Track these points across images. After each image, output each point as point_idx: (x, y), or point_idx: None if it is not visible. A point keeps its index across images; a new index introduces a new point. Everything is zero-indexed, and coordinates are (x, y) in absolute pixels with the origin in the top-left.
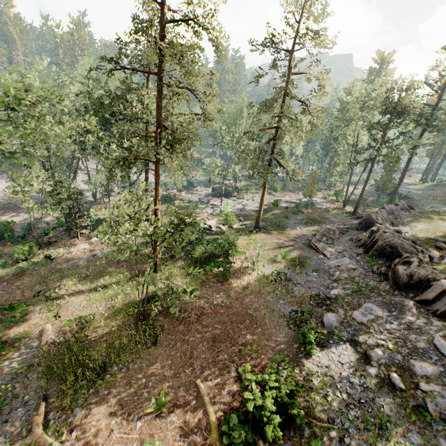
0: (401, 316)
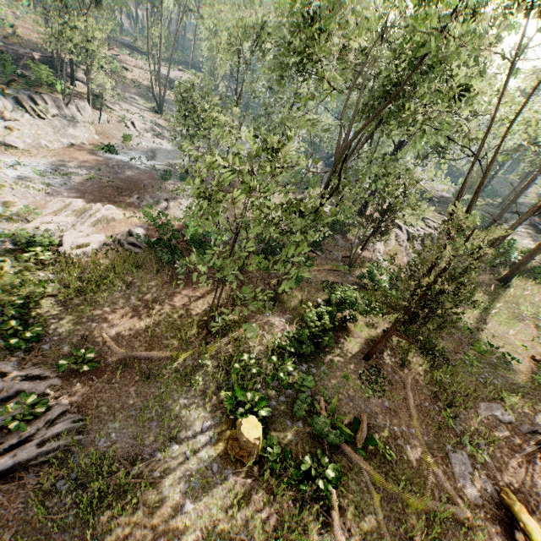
0: None
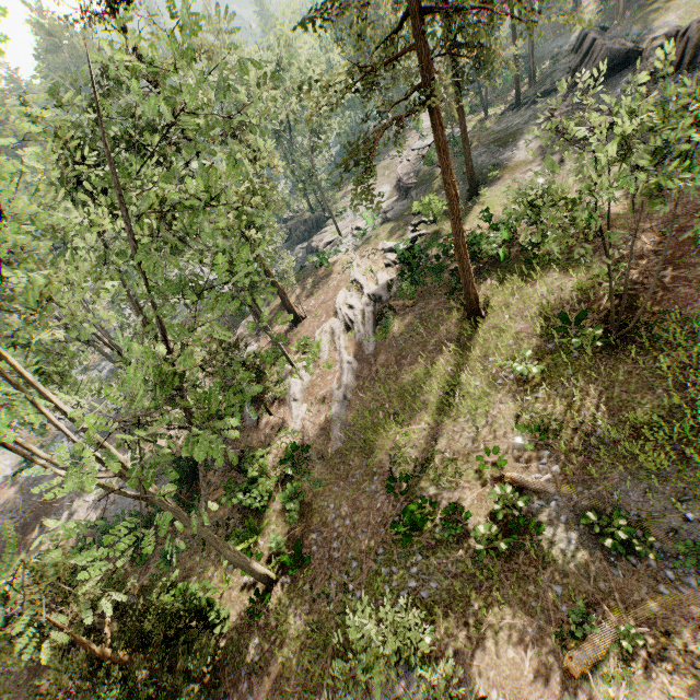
0: None
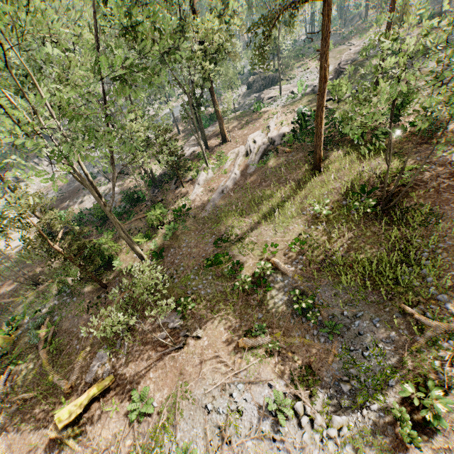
0: None
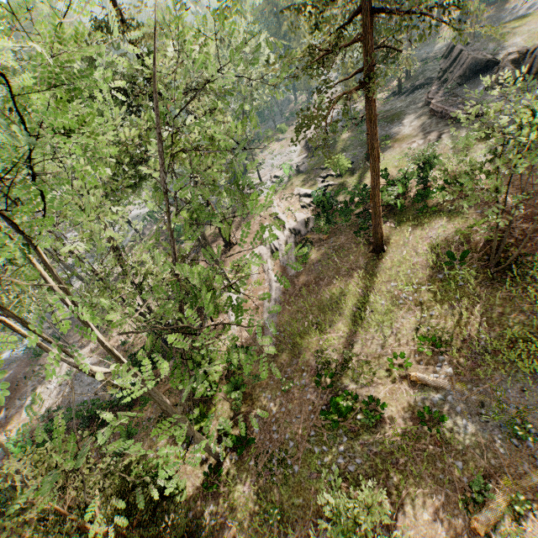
0: None
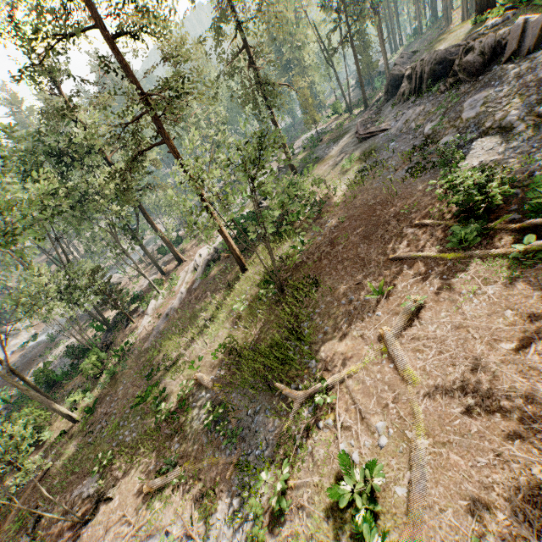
0: (504, 78)
